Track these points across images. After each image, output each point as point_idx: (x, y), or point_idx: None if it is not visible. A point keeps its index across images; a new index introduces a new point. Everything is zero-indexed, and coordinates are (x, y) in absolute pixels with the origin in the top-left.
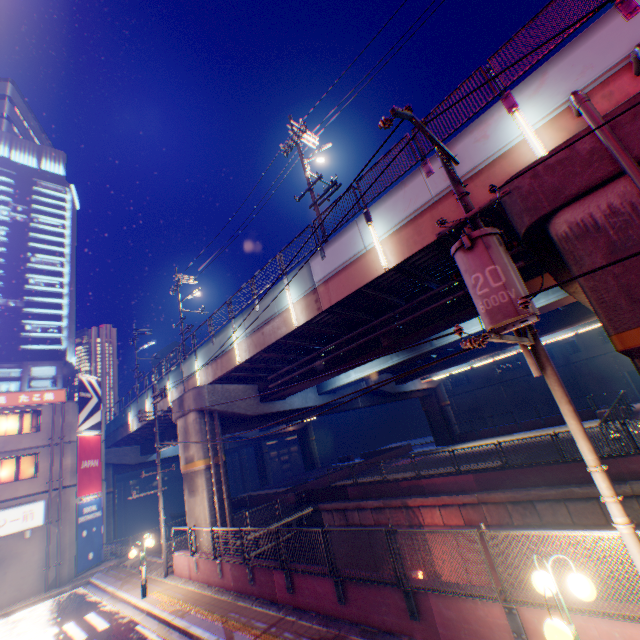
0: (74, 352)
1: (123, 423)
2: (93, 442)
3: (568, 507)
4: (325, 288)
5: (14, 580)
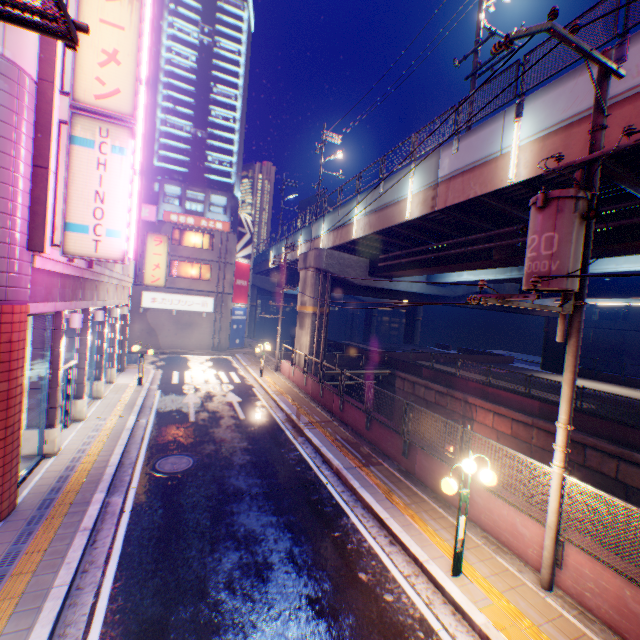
0: (239, 188)
1: (266, 259)
2: (244, 268)
3: (618, 465)
4: (445, 187)
5: (197, 338)
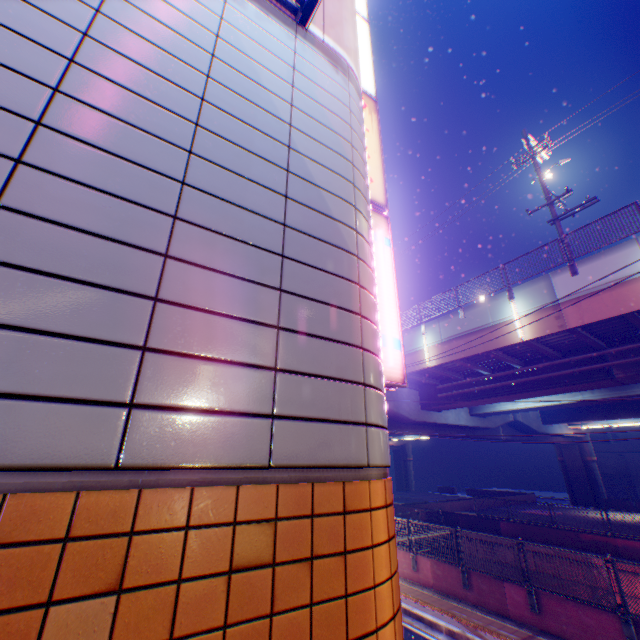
0: None
1: None
2: None
3: None
4: (573, 305)
5: None
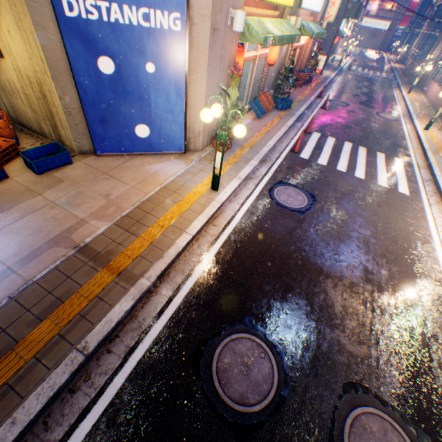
0: None
1: None
2: (413, 5)
3: None
4: None
5: (374, 43)
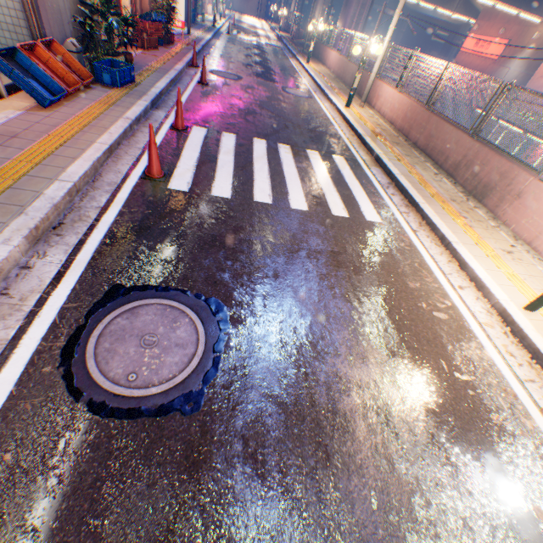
0: None
1: None
2: None
3: None
4: None
5: (250, 8)
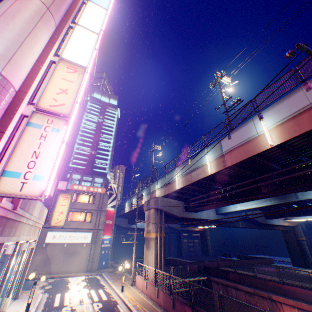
0: (109, 174)
1: (123, 207)
2: (111, 213)
3: None
4: (229, 155)
5: (77, 262)
